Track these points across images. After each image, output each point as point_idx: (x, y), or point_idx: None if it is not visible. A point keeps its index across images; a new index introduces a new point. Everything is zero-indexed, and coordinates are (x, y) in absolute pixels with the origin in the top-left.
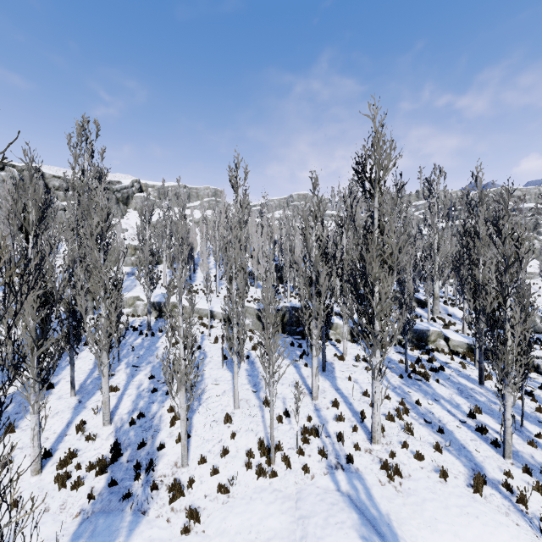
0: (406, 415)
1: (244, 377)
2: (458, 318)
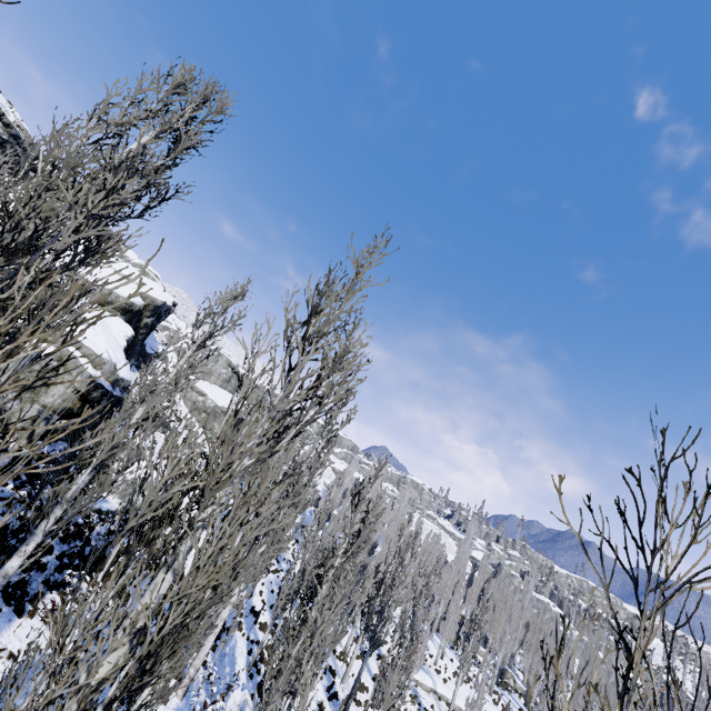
0: (498, 695)
1: (437, 644)
2: (521, 679)
